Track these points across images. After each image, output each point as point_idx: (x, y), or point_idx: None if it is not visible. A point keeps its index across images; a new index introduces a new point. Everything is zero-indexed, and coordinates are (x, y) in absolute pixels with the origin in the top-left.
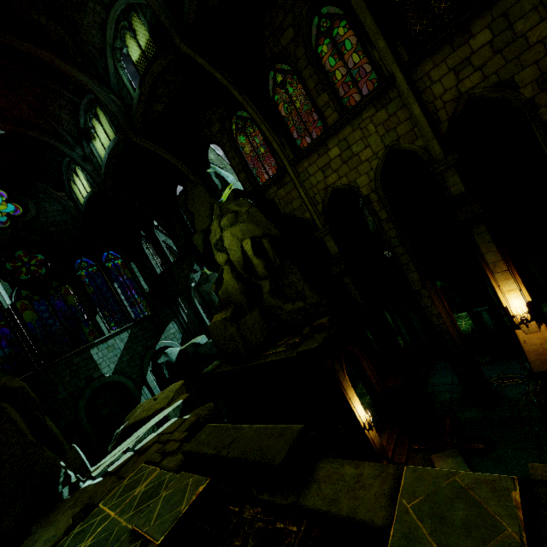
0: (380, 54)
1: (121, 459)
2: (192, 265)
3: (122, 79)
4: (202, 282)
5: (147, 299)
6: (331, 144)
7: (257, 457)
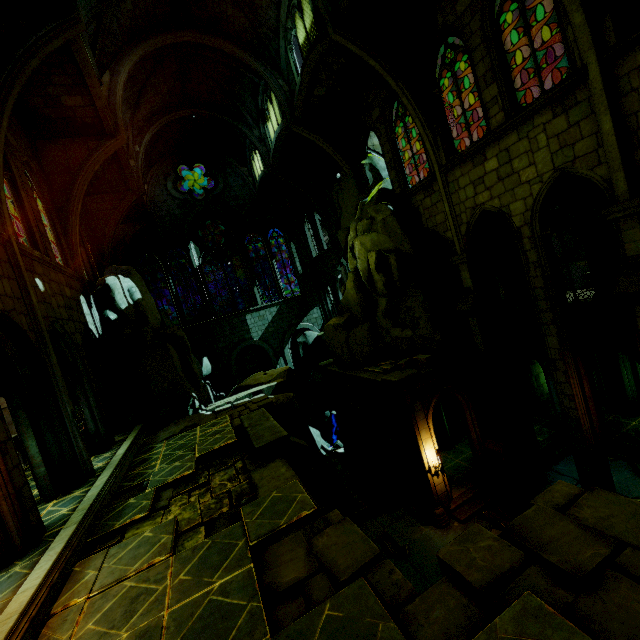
0: (575, 33)
1: (224, 406)
2: (340, 257)
3: (290, 63)
4: None
5: (299, 280)
6: (489, 152)
7: (255, 439)
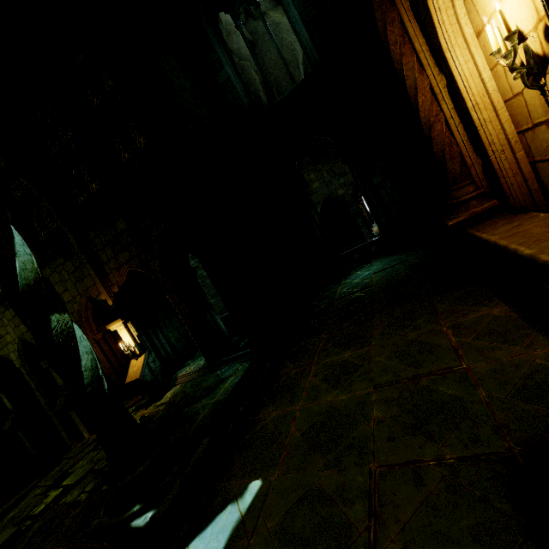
0: None
1: None
2: None
3: None
4: None
5: None
6: None
7: None
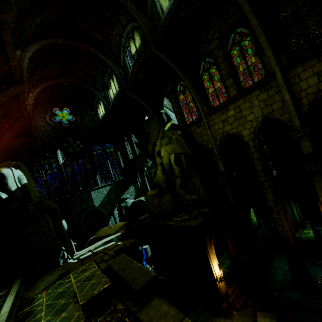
0: (268, 59)
1: (86, 254)
2: (146, 158)
3: (126, 62)
4: (152, 167)
5: (122, 171)
6: (230, 107)
7: (130, 282)
